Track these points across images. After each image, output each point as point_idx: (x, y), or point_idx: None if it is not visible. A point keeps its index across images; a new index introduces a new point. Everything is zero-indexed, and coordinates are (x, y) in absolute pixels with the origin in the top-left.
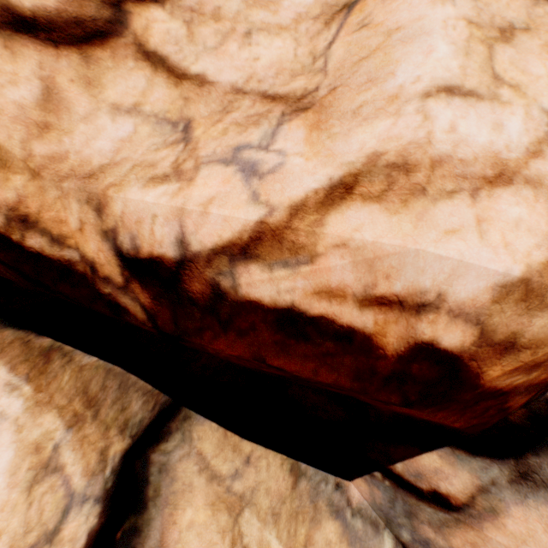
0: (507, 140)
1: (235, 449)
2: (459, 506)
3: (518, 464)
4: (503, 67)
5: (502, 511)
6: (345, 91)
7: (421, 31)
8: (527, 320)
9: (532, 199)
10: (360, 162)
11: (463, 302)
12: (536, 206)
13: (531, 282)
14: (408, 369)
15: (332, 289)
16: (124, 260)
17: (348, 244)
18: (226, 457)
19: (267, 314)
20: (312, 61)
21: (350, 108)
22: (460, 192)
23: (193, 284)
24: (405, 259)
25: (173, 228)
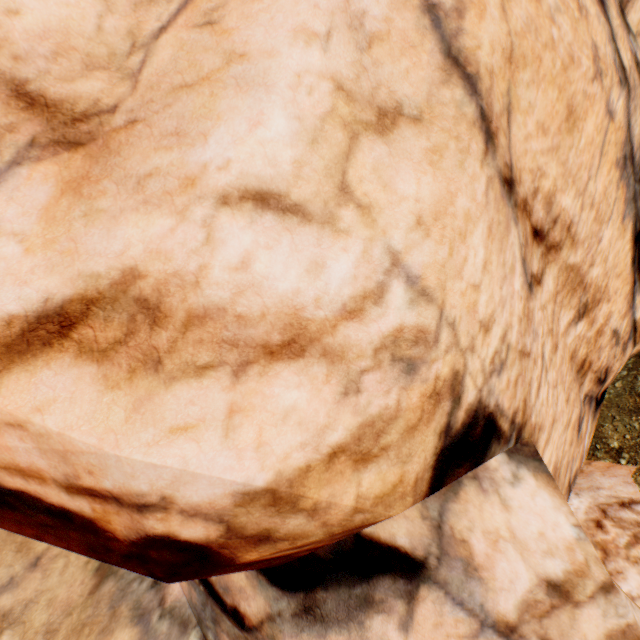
0: (322, 290)
1: (21, 549)
2: (251, 627)
3: (307, 598)
4: (362, 173)
5: None
6: (145, 134)
7: (264, 78)
8: (281, 520)
9: (322, 378)
10: (111, 278)
11: (199, 504)
12: (324, 389)
13: (279, 492)
14: (148, 553)
15: (24, 469)
16: None
17: (26, 426)
18: (2, 561)
19: None
20: (130, 49)
21: (138, 170)
22: (219, 367)
23: None
24: (107, 461)
25: None
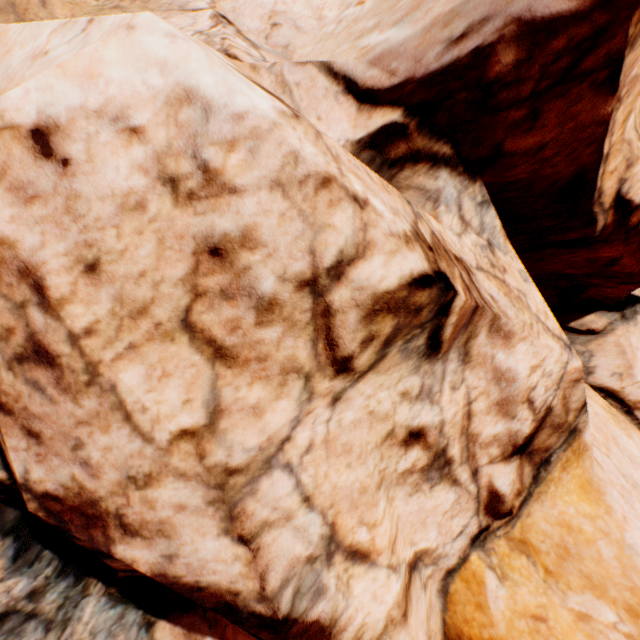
0: None
1: None
2: (598, 332)
3: (621, 313)
4: None
5: (615, 329)
6: None
7: None
8: None
9: None
10: None
11: None
12: None
13: None
14: None
15: None
16: (616, 197)
17: None
18: None
19: None
20: None
21: None
22: None
23: (633, 218)
24: None
25: None
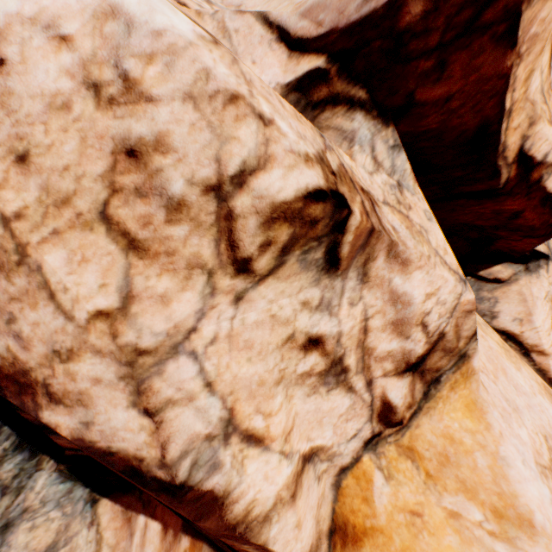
0: None
1: None
2: (503, 281)
3: (526, 266)
4: None
5: (519, 279)
6: None
7: None
8: None
9: None
10: None
11: None
12: None
13: None
14: None
15: None
16: (519, 153)
17: None
18: None
19: (543, 194)
20: None
21: None
22: None
23: (534, 174)
24: None
25: (548, 148)
